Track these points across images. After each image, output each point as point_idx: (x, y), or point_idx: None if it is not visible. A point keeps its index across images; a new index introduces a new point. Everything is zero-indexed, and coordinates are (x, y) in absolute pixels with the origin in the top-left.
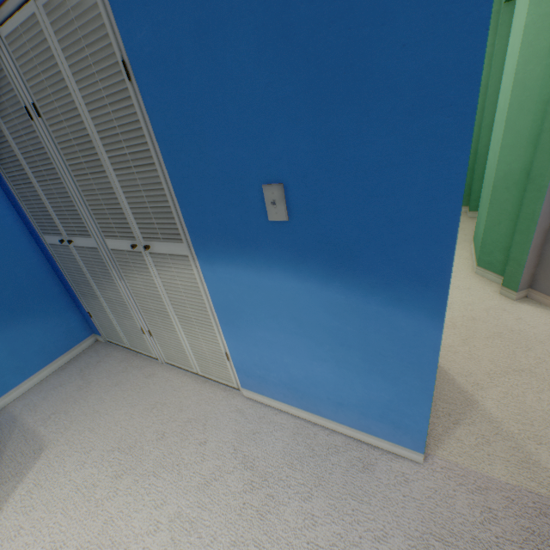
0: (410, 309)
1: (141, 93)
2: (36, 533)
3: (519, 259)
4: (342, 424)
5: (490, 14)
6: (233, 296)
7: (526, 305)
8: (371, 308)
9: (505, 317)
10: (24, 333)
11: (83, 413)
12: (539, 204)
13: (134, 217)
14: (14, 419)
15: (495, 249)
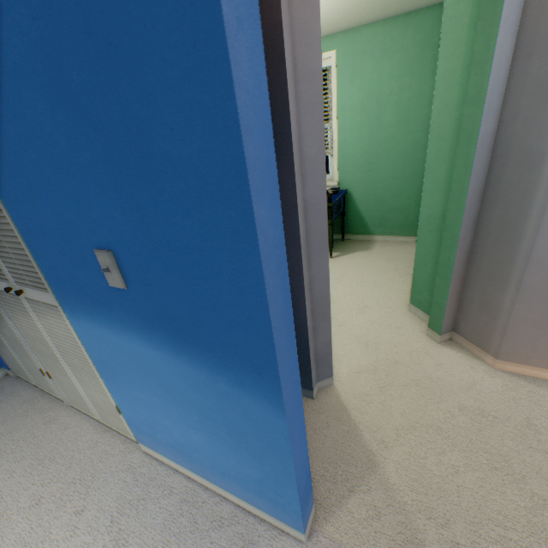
0: (254, 394)
1: None
2: None
3: (440, 303)
4: (230, 493)
5: (237, 110)
6: (105, 352)
7: (449, 349)
8: (222, 387)
9: (427, 362)
10: None
11: None
12: (453, 251)
13: (2, 260)
14: None
15: (424, 289)
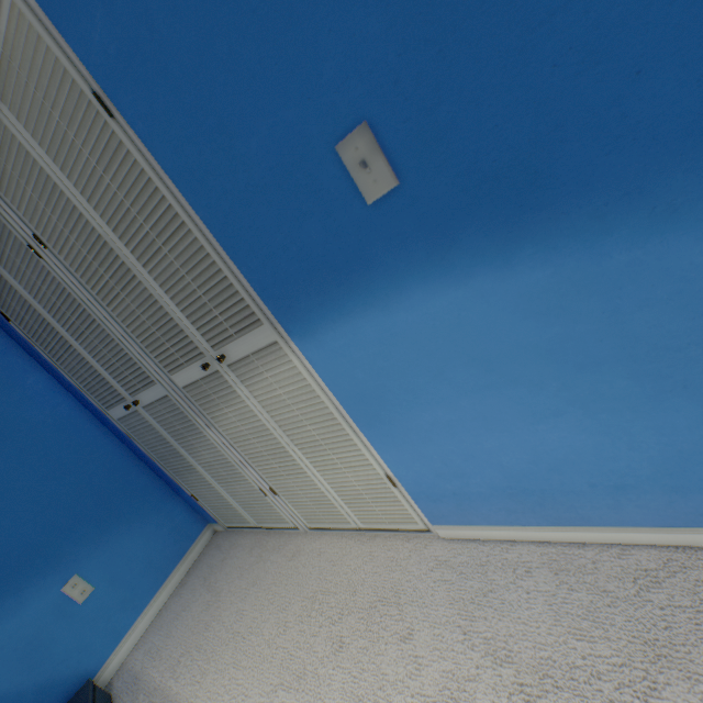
0: (702, 219)
1: (129, 124)
2: None
3: None
4: (638, 527)
5: None
6: (362, 371)
7: None
8: (614, 264)
9: None
10: (120, 550)
11: (220, 642)
12: None
13: (191, 323)
14: (135, 679)
15: None
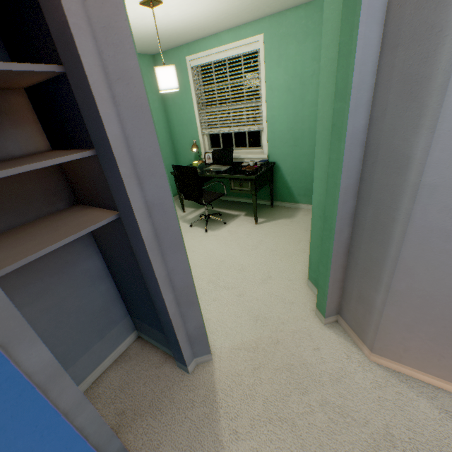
0: None
1: None
2: None
3: (324, 288)
4: None
5: None
6: None
7: (332, 332)
8: None
9: (306, 345)
10: None
11: None
12: (331, 243)
13: None
14: None
15: (317, 269)
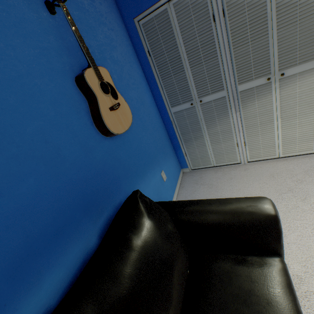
0: None
1: None
2: (296, 231)
3: None
4: None
5: None
6: None
7: None
8: None
9: None
10: (168, 167)
11: (232, 193)
12: None
13: (277, 58)
14: None
15: None
